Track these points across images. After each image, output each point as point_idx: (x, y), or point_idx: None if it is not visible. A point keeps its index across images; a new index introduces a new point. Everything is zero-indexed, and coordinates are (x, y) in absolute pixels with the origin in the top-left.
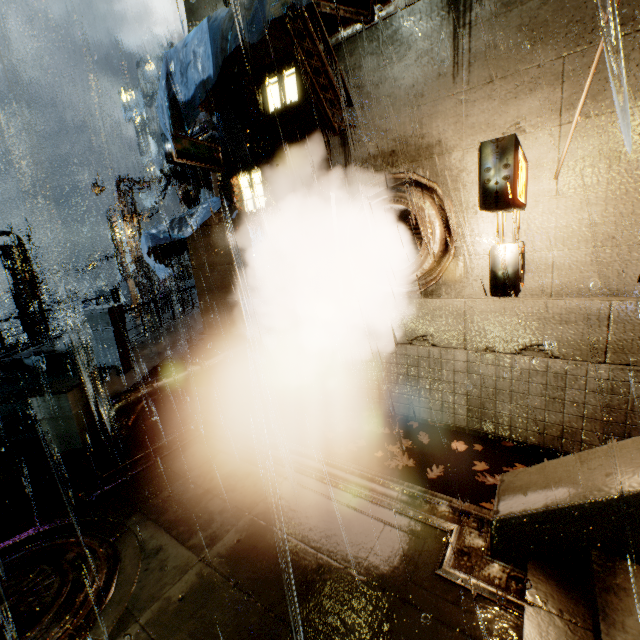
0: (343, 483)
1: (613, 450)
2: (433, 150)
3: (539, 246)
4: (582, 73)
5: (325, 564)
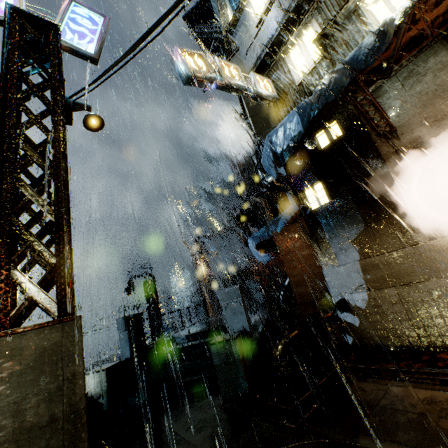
0: None
1: None
2: None
3: None
4: None
5: None
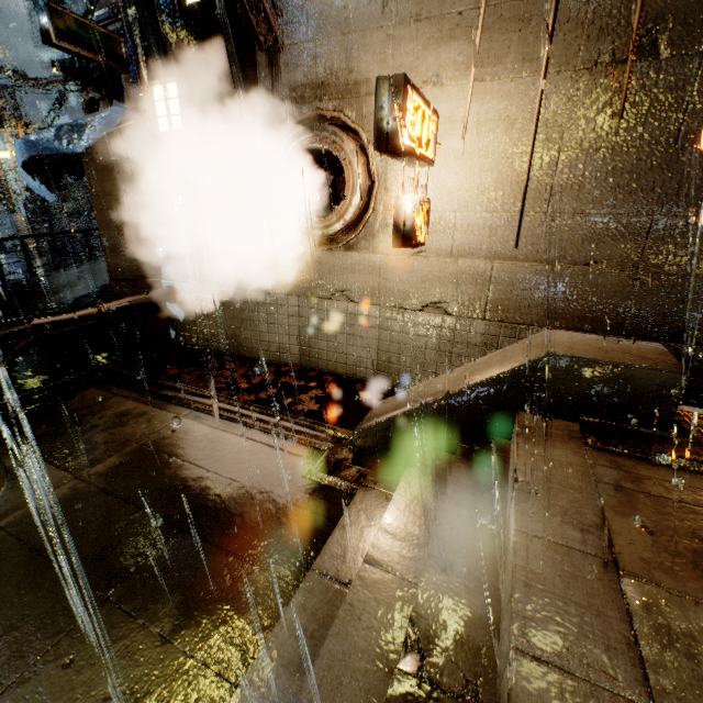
0: (241, 418)
1: (451, 374)
2: (361, 89)
3: (445, 206)
4: (493, 30)
5: (205, 475)
